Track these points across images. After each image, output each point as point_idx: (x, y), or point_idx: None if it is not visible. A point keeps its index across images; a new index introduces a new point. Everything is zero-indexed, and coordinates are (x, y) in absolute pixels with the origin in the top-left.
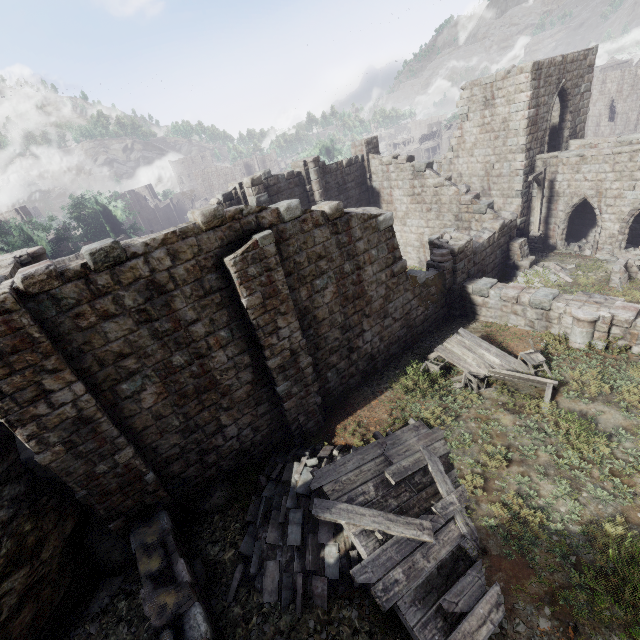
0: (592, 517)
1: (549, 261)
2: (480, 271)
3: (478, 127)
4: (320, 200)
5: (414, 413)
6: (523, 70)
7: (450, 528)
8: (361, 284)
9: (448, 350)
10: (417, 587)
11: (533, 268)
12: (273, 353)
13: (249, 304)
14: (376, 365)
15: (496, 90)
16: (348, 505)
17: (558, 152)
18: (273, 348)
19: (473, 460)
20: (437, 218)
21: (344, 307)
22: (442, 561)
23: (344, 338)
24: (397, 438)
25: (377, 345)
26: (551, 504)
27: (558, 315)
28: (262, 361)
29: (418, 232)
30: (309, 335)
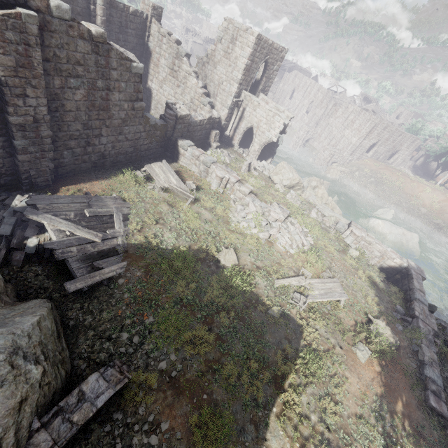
0: (179, 245)
1: (227, 150)
2: (190, 137)
3: (224, 52)
4: (101, 26)
5: (119, 194)
6: (253, 34)
7: (113, 240)
8: (108, 102)
9: (152, 168)
10: (83, 256)
11: (217, 150)
12: (17, 112)
13: (1, 61)
14: (105, 163)
15: (239, 35)
16: (52, 216)
17: (252, 94)
18: (18, 108)
19: (140, 219)
20: (181, 94)
21: (90, 111)
22: (102, 250)
23: (84, 133)
24: (101, 199)
25: (109, 150)
26: (166, 239)
27: (212, 172)
28: (4, 115)
29: (168, 97)
30: (55, 116)
